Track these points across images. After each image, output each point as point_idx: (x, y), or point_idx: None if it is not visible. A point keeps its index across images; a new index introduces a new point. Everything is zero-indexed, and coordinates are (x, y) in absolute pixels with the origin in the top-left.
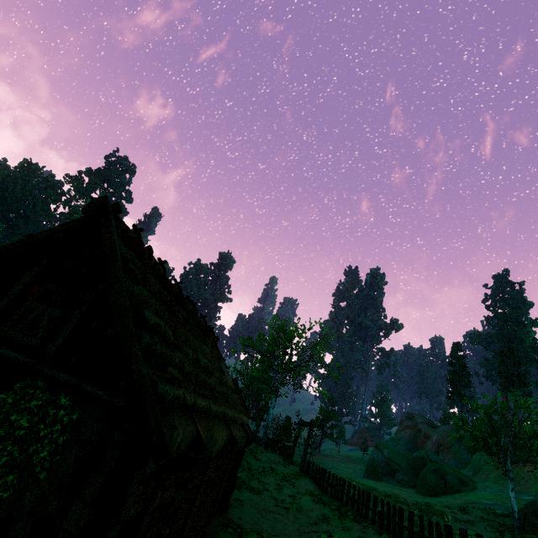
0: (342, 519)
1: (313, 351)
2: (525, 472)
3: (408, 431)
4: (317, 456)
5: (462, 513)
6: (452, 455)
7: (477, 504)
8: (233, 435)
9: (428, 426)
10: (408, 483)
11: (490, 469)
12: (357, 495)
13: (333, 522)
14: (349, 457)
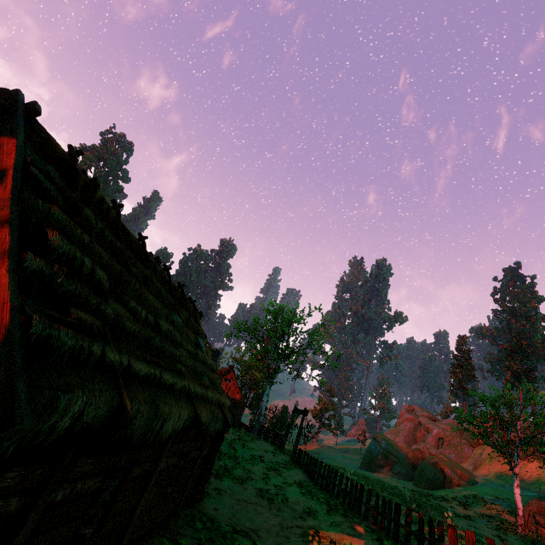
0: (331, 514)
1: (311, 338)
2: (529, 468)
3: (408, 424)
4: (313, 446)
5: (462, 508)
6: (452, 448)
7: (477, 499)
8: (198, 415)
9: (428, 419)
10: (406, 476)
11: (491, 464)
12: (350, 488)
13: (320, 516)
14: (346, 448)
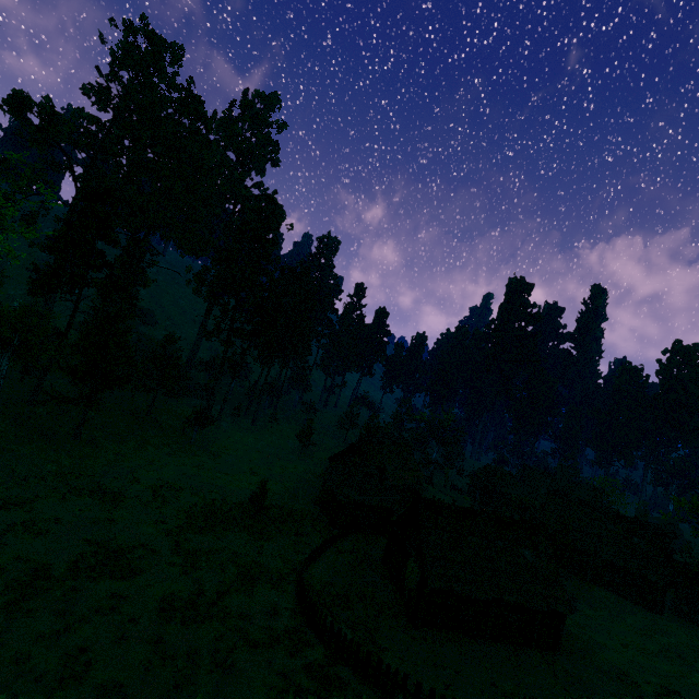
0: None
1: None
2: None
3: None
4: None
5: None
6: None
7: None
8: (501, 595)
9: None
10: None
11: None
12: None
13: None
14: None
